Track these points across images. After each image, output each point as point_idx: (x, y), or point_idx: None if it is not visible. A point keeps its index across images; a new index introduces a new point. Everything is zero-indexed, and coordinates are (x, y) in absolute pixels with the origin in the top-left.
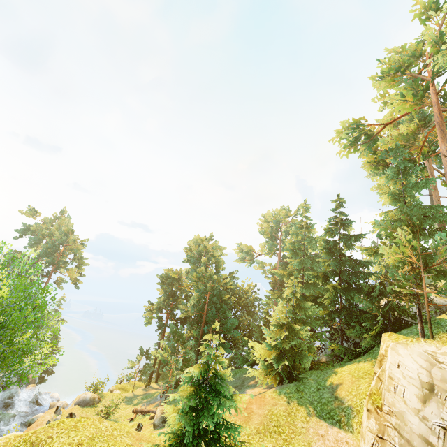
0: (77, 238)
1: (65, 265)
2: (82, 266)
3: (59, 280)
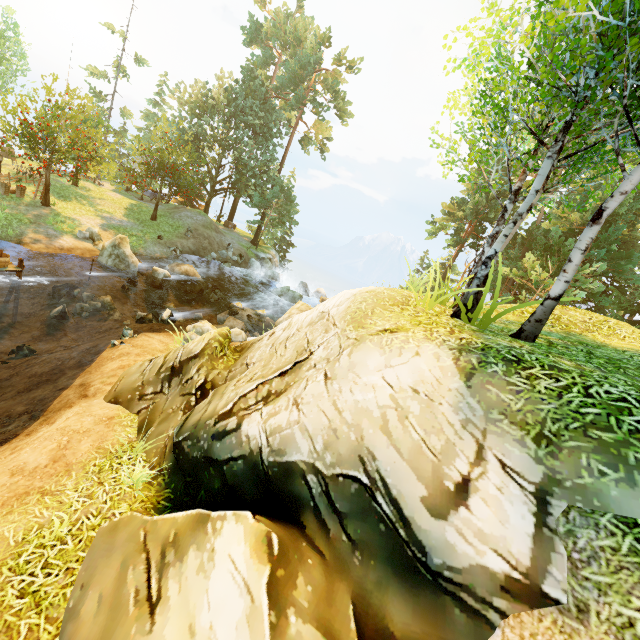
0: (343, 54)
1: (317, 111)
2: (345, 116)
3: (306, 137)
